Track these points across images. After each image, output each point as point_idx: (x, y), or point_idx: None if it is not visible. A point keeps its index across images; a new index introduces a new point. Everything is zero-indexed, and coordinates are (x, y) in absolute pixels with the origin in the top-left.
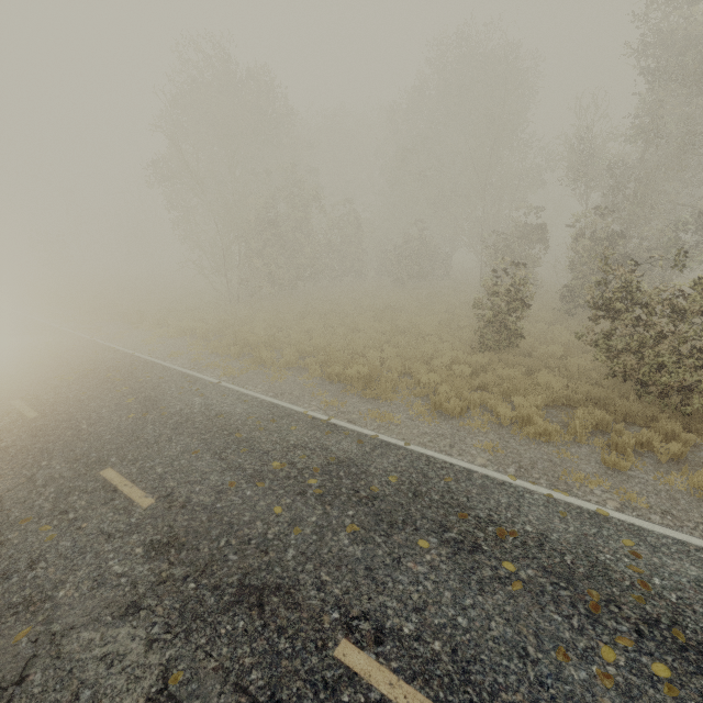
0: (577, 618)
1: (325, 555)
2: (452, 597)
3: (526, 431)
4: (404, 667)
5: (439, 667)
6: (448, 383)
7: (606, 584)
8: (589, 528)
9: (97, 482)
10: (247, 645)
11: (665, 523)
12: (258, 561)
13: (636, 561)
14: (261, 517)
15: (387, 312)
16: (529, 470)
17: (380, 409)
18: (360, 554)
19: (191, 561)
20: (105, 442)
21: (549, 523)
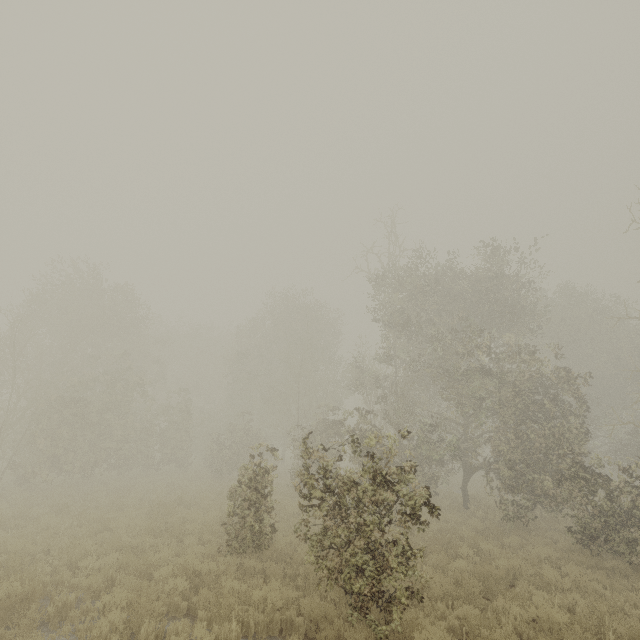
0: None
1: None
2: None
3: None
4: None
5: None
6: (130, 608)
7: None
8: None
9: None
10: None
11: None
12: None
13: None
14: None
15: (166, 505)
16: None
17: None
18: None
19: None
20: None
21: None
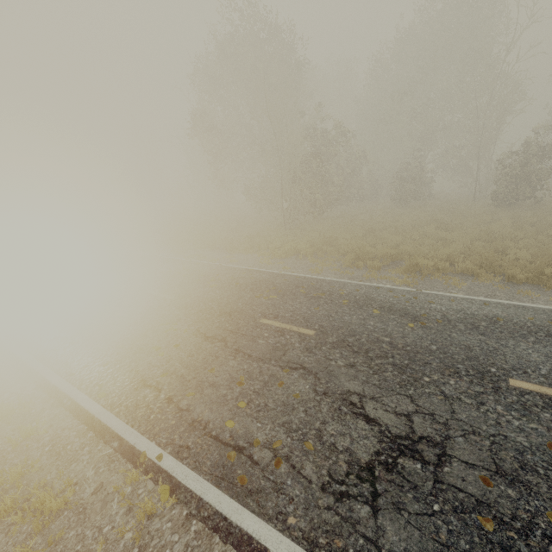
0: None
1: None
2: None
3: None
4: None
5: None
6: None
7: None
8: None
9: (532, 395)
10: None
11: None
12: None
13: None
14: None
15: (448, 224)
16: None
17: None
18: None
19: None
20: (443, 352)
21: None
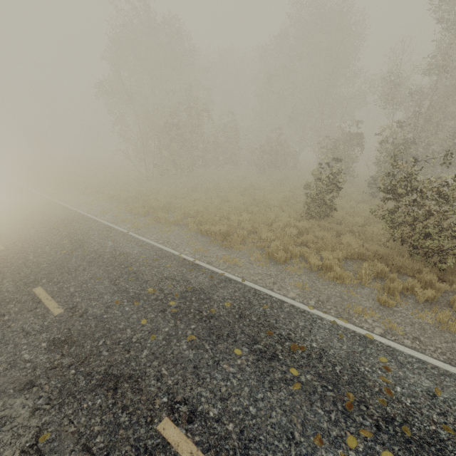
0: (335, 413)
1: (168, 355)
2: (249, 391)
3: (328, 275)
4: (204, 441)
5: (229, 443)
6: (279, 240)
7: (361, 389)
8: (357, 347)
9: (29, 296)
10: (99, 417)
11: (413, 346)
12: (121, 357)
13: (386, 374)
14: (131, 326)
15: (249, 190)
16: (325, 303)
17: (231, 255)
18: (192, 356)
19: (76, 354)
20: (42, 268)
21: (330, 342)
